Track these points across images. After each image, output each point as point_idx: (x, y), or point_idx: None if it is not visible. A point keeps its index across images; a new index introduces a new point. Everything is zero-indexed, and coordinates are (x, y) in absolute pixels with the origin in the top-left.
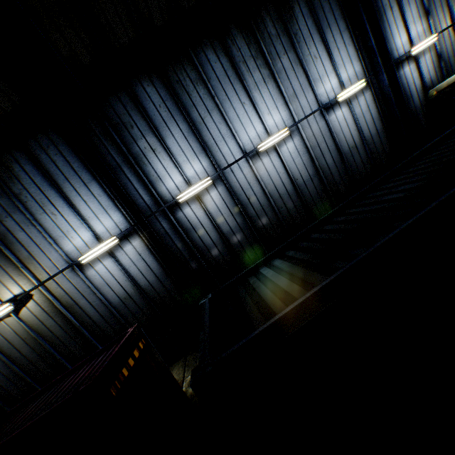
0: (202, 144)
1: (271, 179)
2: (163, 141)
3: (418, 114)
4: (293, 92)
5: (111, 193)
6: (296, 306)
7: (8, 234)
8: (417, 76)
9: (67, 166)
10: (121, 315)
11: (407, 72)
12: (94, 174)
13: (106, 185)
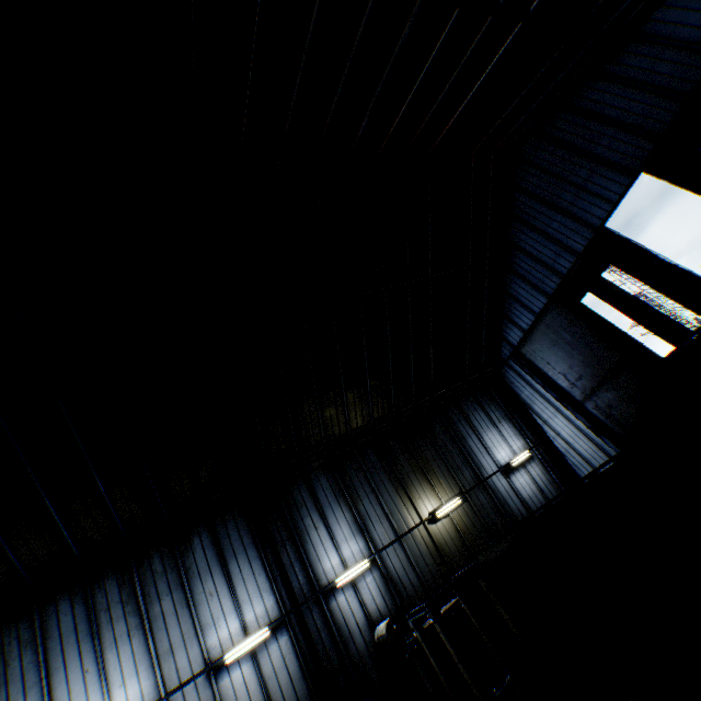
0: None
1: None
2: None
3: (366, 661)
4: (169, 644)
5: None
6: None
7: None
8: (359, 604)
9: None
10: None
11: (344, 601)
12: None
13: None
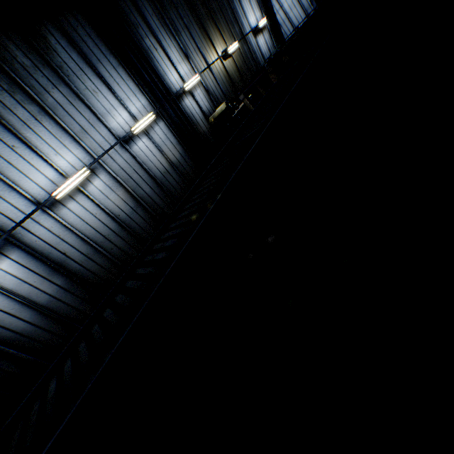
0: None
1: (88, 223)
2: None
3: (208, 136)
4: (80, 127)
5: None
6: None
7: None
8: (197, 106)
9: None
10: None
11: (189, 104)
12: None
13: None
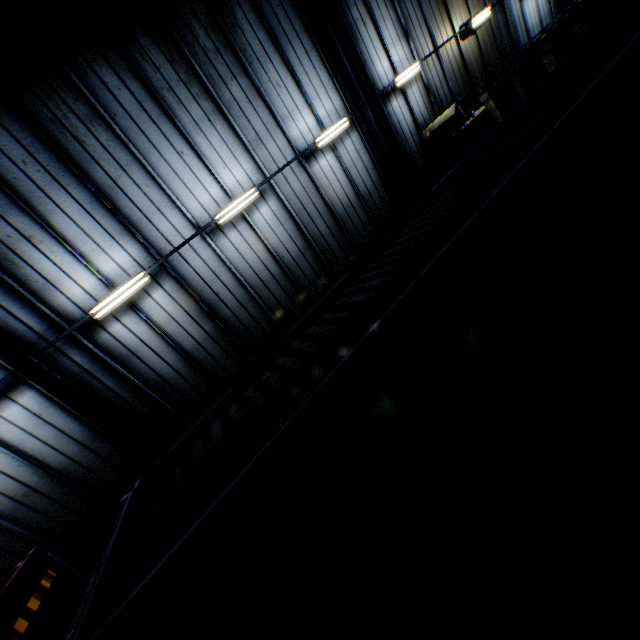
0: (122, 221)
1: (247, 261)
2: (44, 221)
3: (417, 159)
4: (255, 134)
5: None
6: (203, 521)
7: None
8: (408, 113)
9: None
10: (24, 524)
11: (397, 108)
12: None
13: None
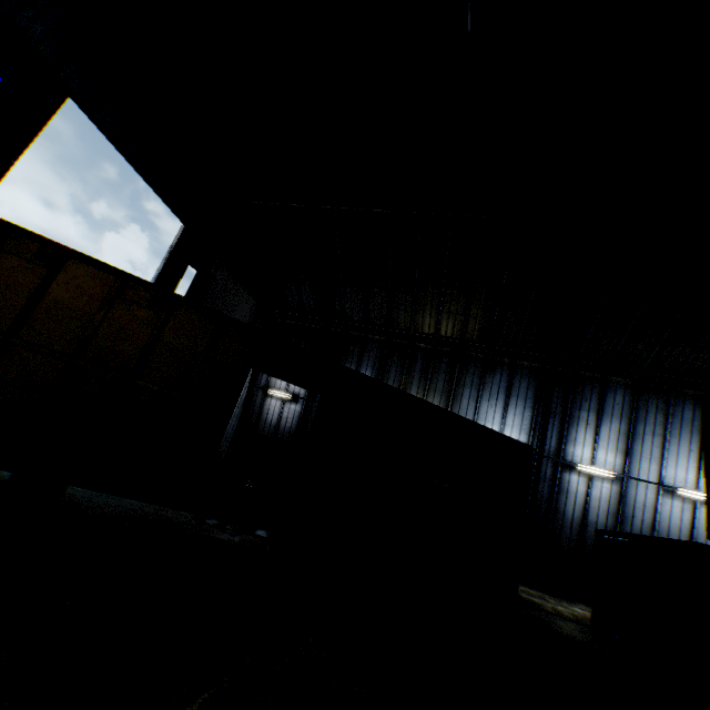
0: (627, 448)
1: (668, 521)
2: (599, 424)
3: None
4: None
5: (534, 424)
6: None
7: (459, 395)
8: None
9: (525, 390)
10: None
11: None
12: (535, 406)
13: (535, 417)
